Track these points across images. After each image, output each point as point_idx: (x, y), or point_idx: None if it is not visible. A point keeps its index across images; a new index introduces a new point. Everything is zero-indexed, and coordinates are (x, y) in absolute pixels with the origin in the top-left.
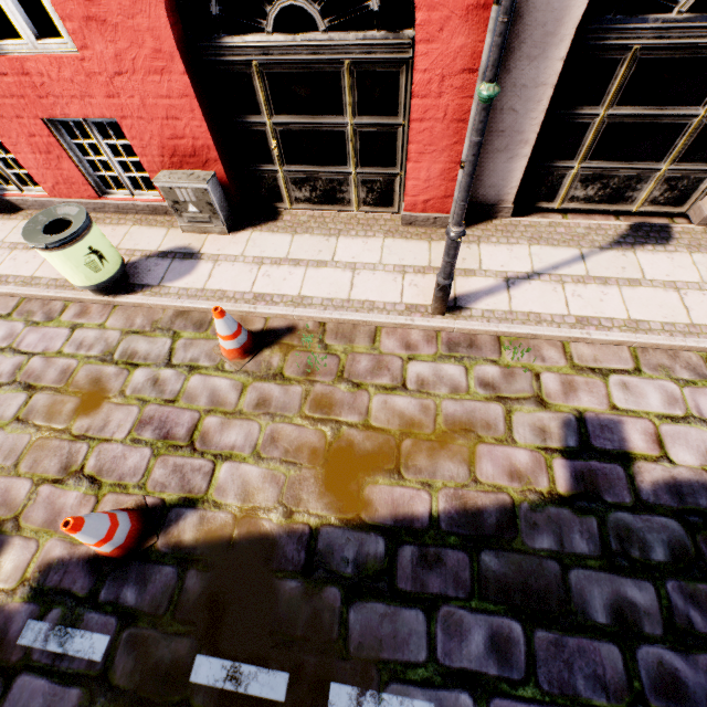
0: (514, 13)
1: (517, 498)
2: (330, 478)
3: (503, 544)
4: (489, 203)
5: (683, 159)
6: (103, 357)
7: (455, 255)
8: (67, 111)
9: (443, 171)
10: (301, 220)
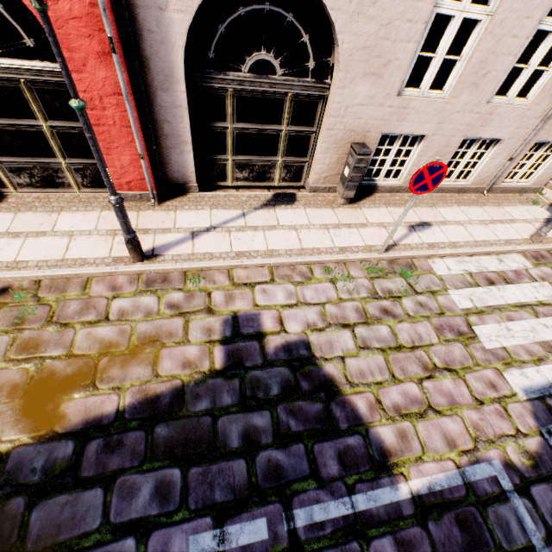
0: (140, 61)
1: (187, 380)
2: (28, 406)
3: (173, 415)
4: (181, 183)
5: (287, 155)
6: None
7: (124, 216)
8: None
9: (132, 161)
10: (26, 201)
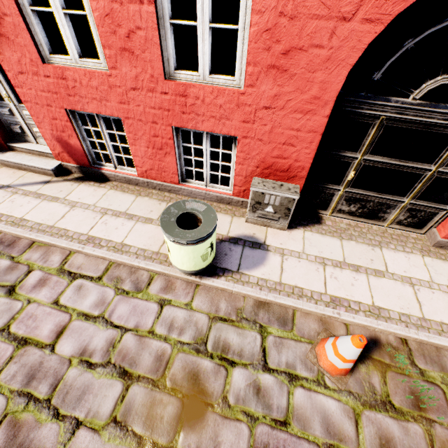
0: None
1: None
2: None
3: None
4: None
5: None
6: (196, 345)
7: None
8: (199, 125)
9: None
10: (341, 226)
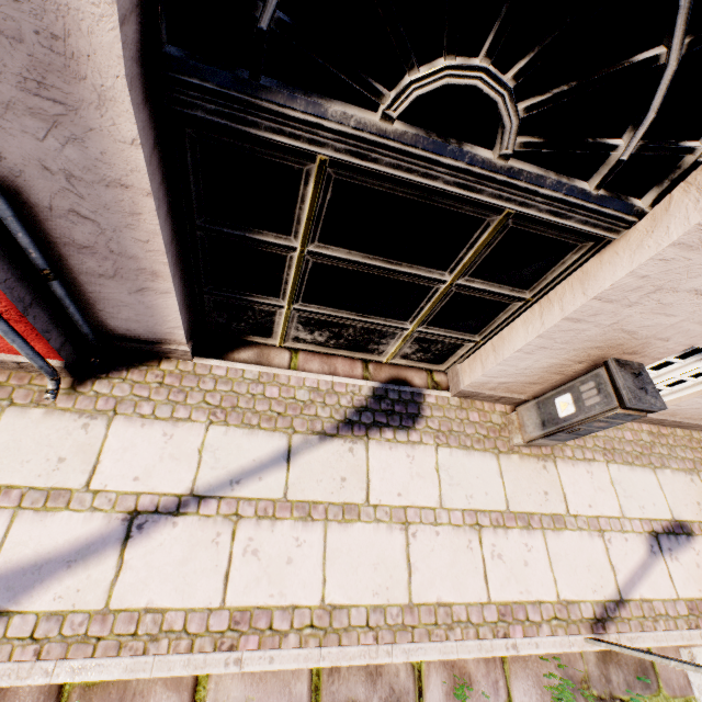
0: None
1: None
2: None
3: None
4: (146, 339)
5: (433, 324)
6: None
7: None
8: None
9: None
10: None
